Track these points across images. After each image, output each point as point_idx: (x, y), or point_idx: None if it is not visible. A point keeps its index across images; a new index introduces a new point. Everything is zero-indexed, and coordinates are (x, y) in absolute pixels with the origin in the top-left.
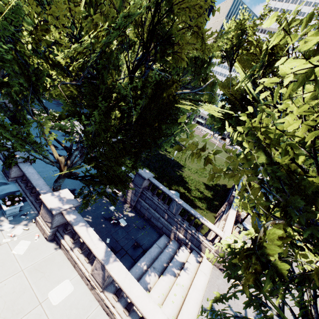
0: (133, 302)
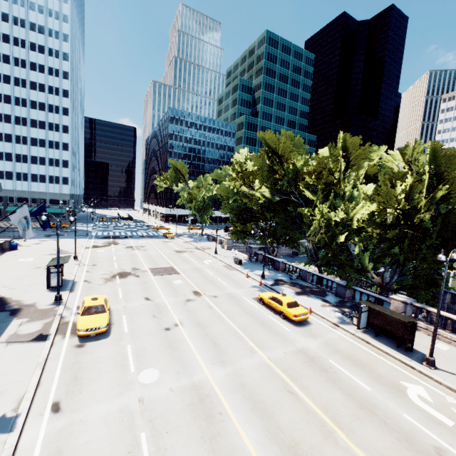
0: None
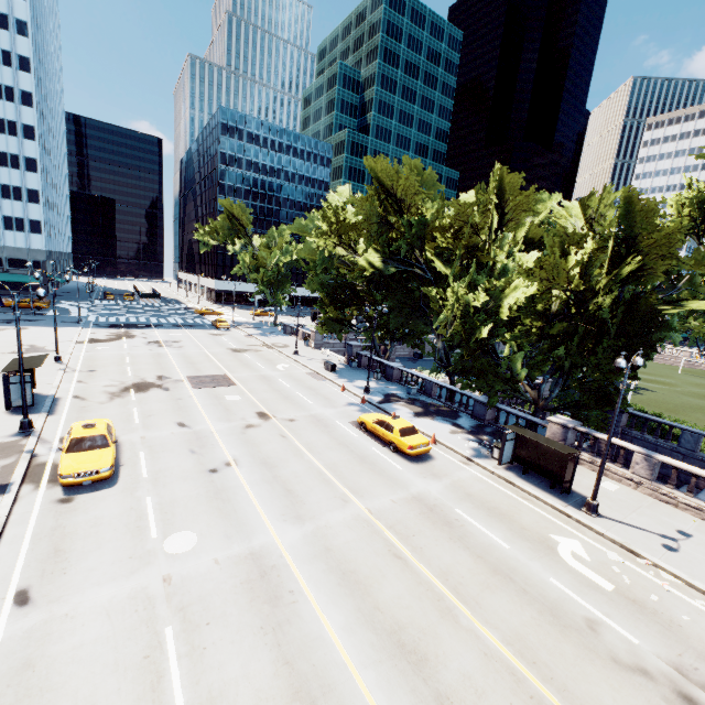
0: (695, 472)
